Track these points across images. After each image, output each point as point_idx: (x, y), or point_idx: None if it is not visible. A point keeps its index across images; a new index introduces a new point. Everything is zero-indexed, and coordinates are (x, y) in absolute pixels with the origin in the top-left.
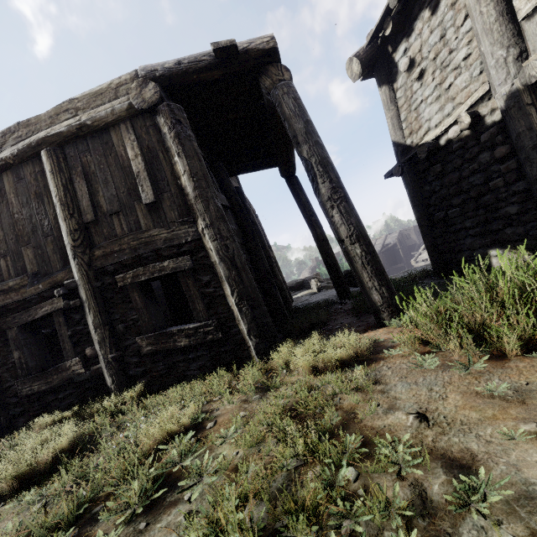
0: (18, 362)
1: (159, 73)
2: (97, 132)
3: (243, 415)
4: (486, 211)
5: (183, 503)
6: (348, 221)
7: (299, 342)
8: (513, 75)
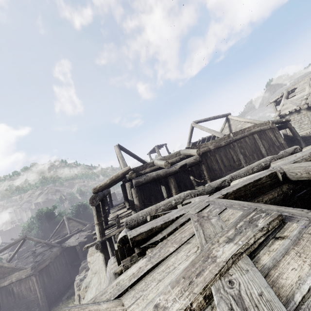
0: None
1: (274, 122)
2: (263, 131)
3: None
4: None
5: None
6: None
7: None
8: None
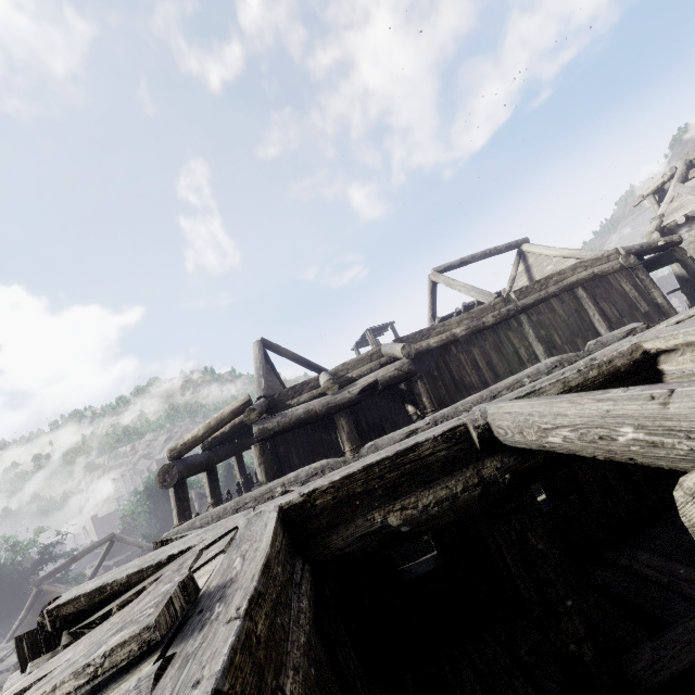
0: None
1: (633, 251)
2: (600, 278)
3: None
4: None
5: None
6: None
7: None
8: None
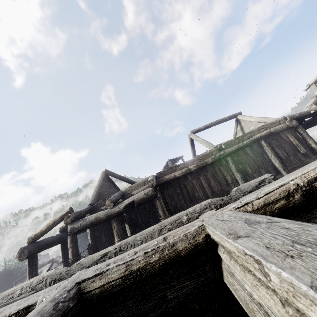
0: None
1: (295, 117)
2: (275, 134)
3: None
4: None
5: None
6: None
7: None
8: None
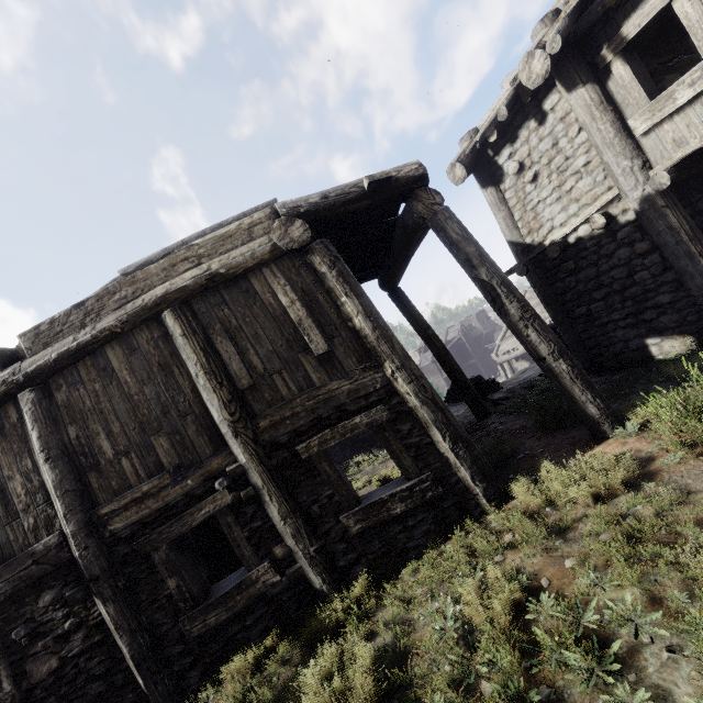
0: (177, 593)
1: (304, 209)
2: (232, 281)
3: (575, 562)
4: (635, 303)
5: (644, 646)
6: (547, 338)
7: (512, 477)
8: (643, 182)
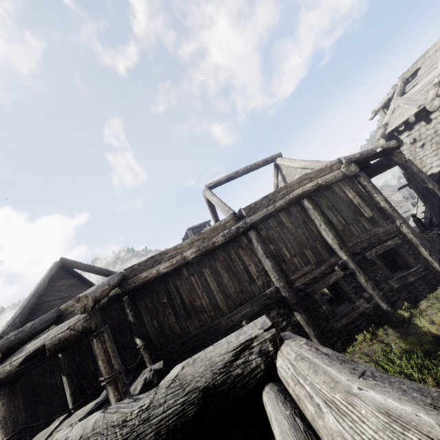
0: (327, 311)
1: (354, 159)
2: (325, 188)
3: None
4: None
5: None
6: None
7: None
8: None
